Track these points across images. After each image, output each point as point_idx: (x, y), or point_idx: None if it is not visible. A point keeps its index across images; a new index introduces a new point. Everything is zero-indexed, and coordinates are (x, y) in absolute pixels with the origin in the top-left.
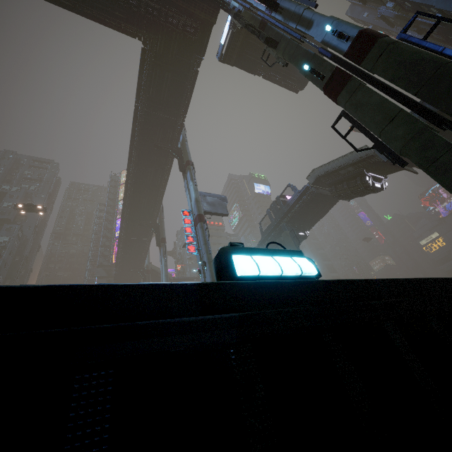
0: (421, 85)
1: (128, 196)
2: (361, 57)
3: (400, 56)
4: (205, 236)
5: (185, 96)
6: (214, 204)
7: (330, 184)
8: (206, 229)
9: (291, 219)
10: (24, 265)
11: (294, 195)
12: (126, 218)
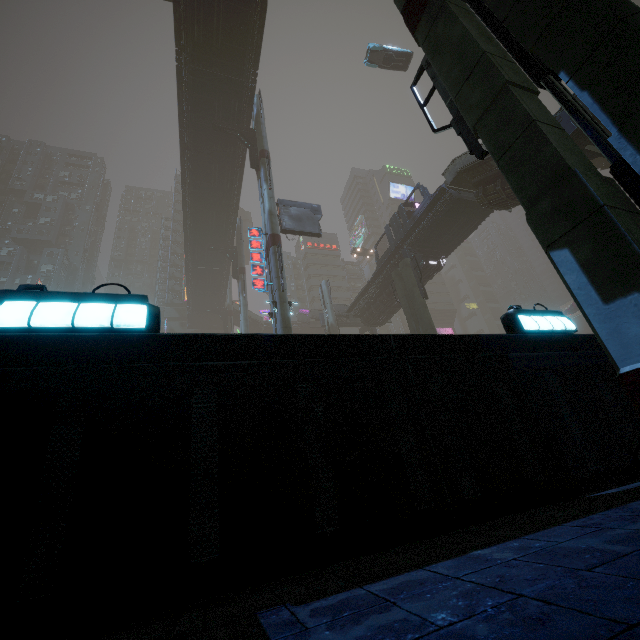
0: (513, 2)
1: (189, 208)
2: None
3: None
4: (278, 266)
5: (251, 37)
6: (300, 218)
7: (476, 184)
8: (280, 256)
9: (417, 240)
10: None
11: (424, 203)
12: (191, 240)
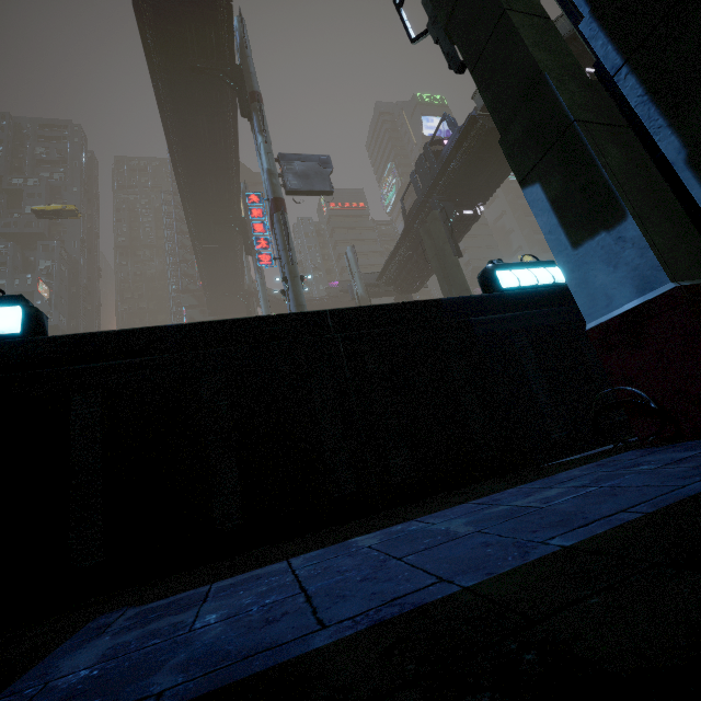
0: None
1: (182, 176)
2: None
3: None
4: (284, 236)
5: None
6: (307, 175)
7: None
8: (285, 223)
9: (447, 187)
10: (87, 299)
11: (452, 139)
12: (192, 214)
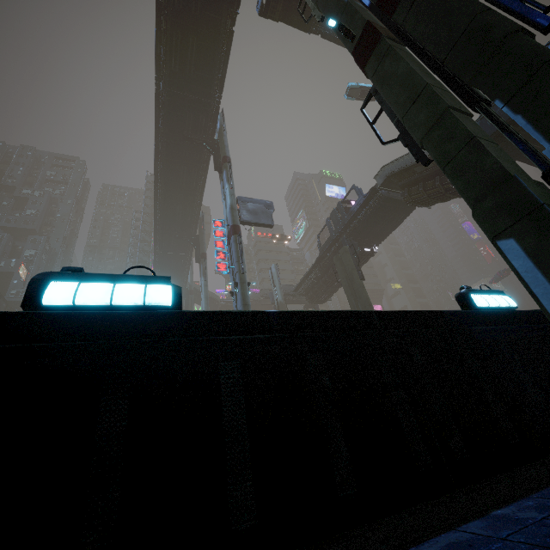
0: (450, 47)
1: (160, 202)
2: (393, 5)
3: (433, 1)
4: (238, 252)
5: (218, 68)
6: (256, 212)
7: (402, 186)
8: (240, 243)
9: (354, 231)
10: None
11: (359, 201)
12: (160, 229)
